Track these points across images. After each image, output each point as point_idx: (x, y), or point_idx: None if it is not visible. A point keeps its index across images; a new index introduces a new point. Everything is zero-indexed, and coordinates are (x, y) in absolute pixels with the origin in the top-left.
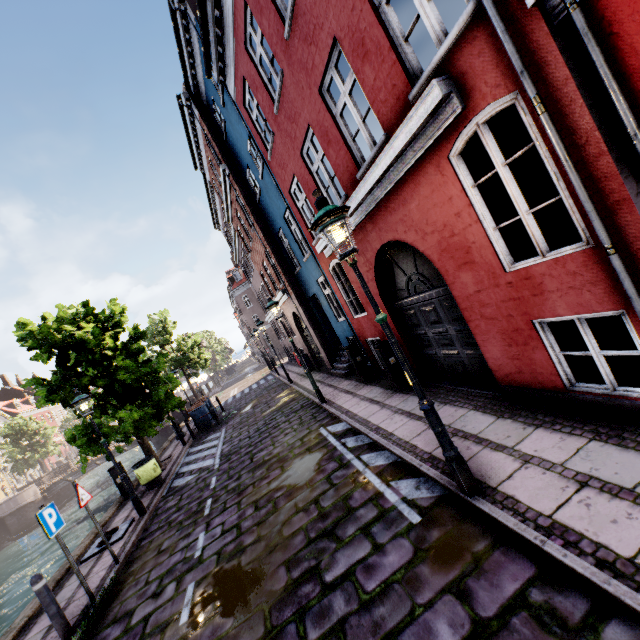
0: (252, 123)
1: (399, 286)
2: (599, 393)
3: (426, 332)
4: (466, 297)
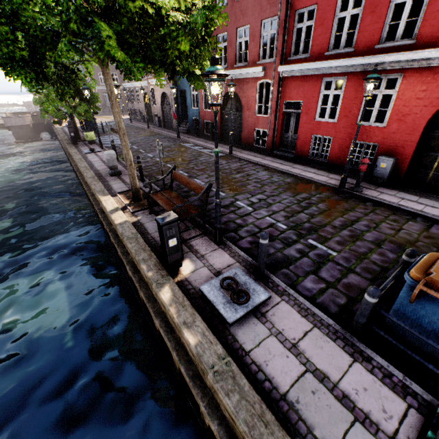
0: None
1: (228, 106)
2: (258, 147)
3: (229, 125)
4: (245, 118)
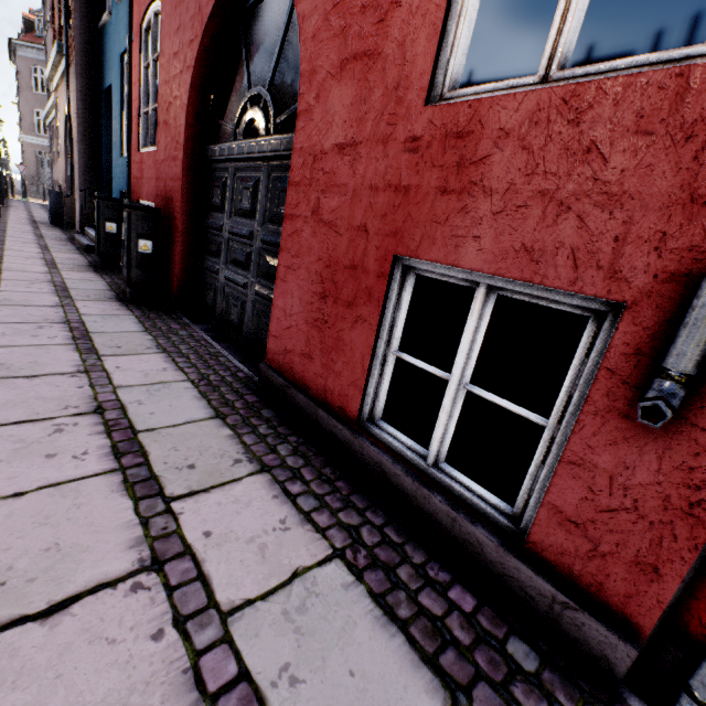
0: None
1: (230, 116)
2: (405, 457)
3: (223, 227)
4: (314, 155)
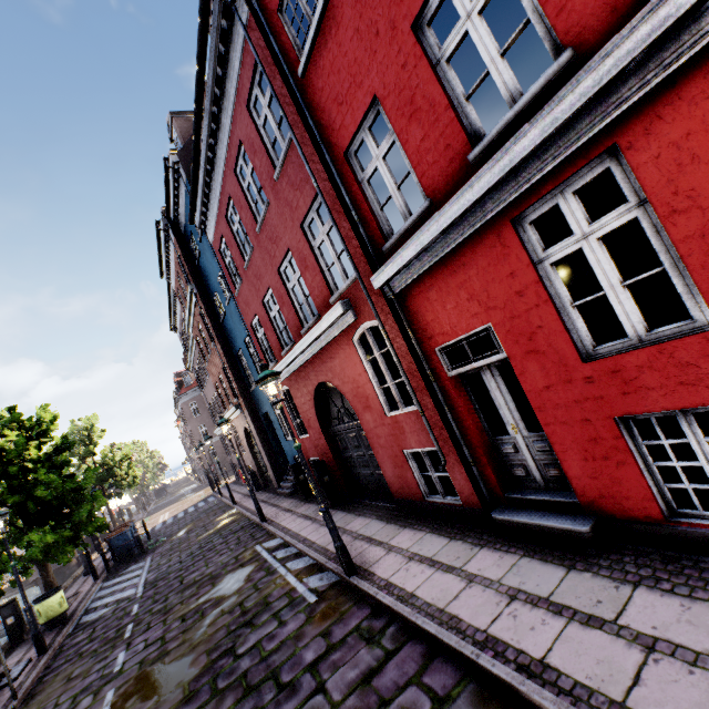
0: (225, 265)
1: (333, 415)
2: (439, 501)
3: (352, 454)
4: (370, 430)
